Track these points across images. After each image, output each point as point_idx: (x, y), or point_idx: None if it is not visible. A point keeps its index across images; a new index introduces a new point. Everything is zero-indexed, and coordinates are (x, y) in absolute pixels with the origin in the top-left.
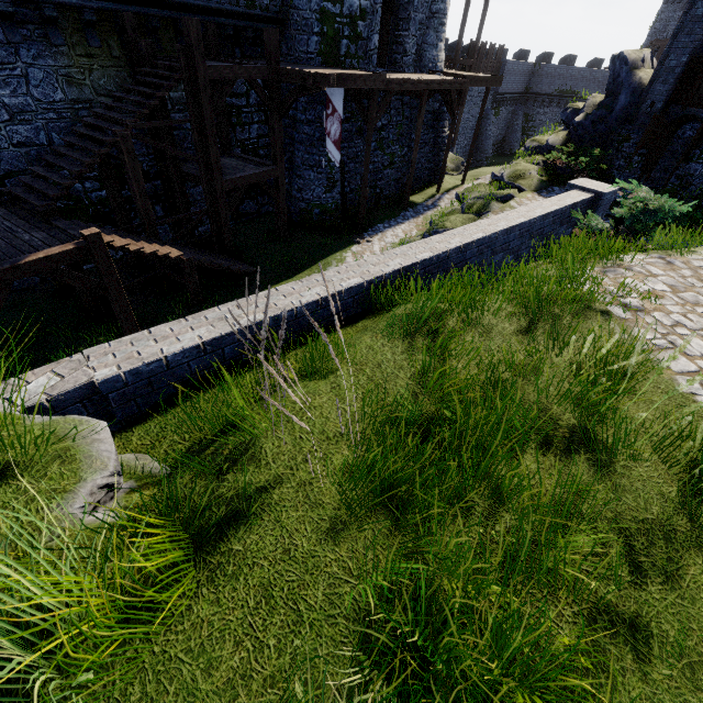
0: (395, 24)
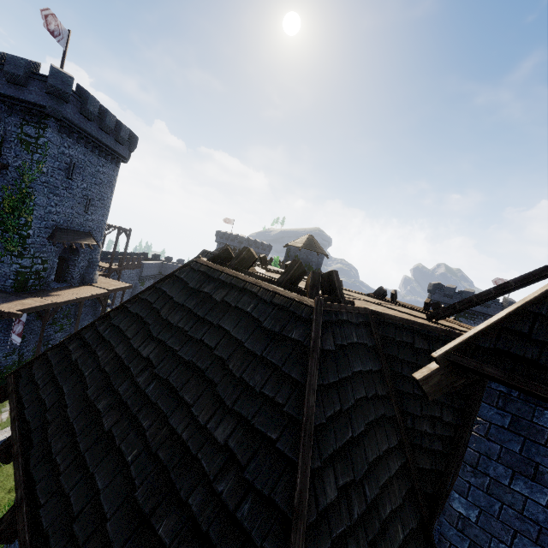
0: (67, 265)
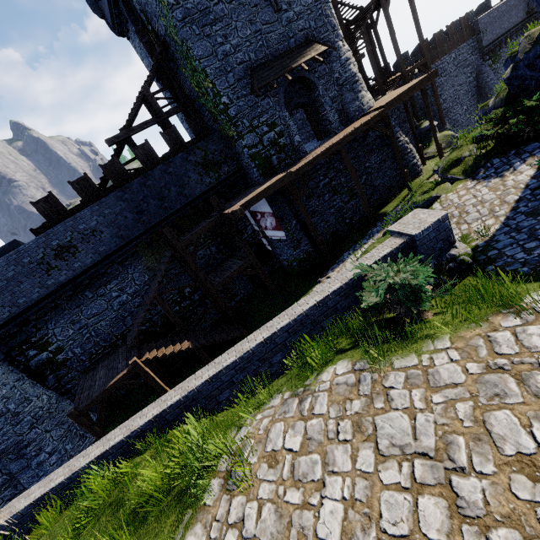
0: (317, 111)
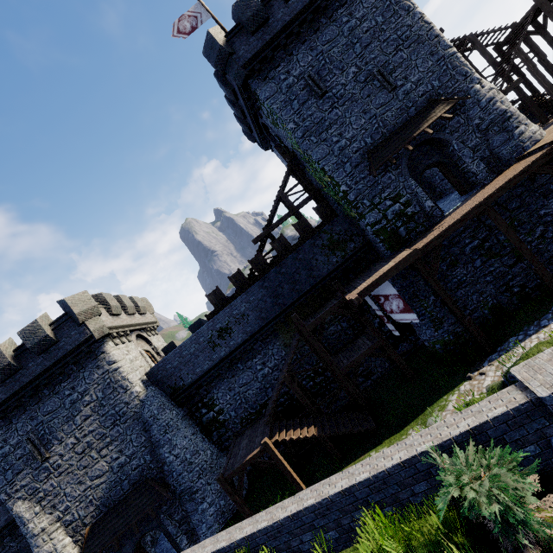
0: (455, 165)
